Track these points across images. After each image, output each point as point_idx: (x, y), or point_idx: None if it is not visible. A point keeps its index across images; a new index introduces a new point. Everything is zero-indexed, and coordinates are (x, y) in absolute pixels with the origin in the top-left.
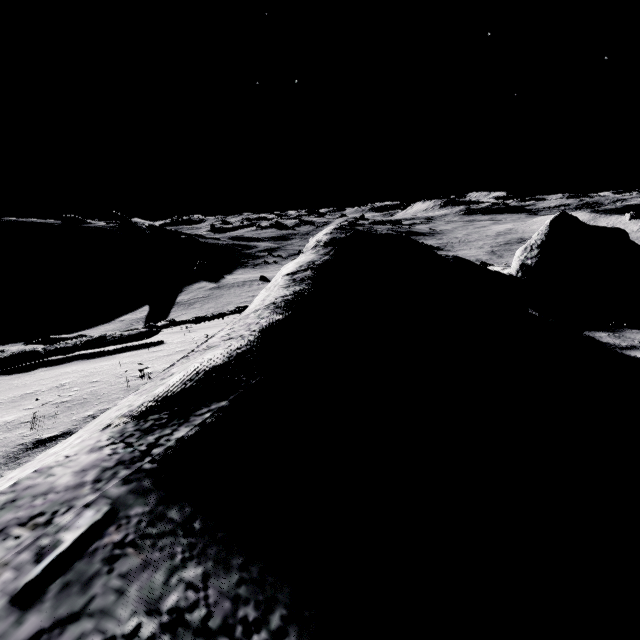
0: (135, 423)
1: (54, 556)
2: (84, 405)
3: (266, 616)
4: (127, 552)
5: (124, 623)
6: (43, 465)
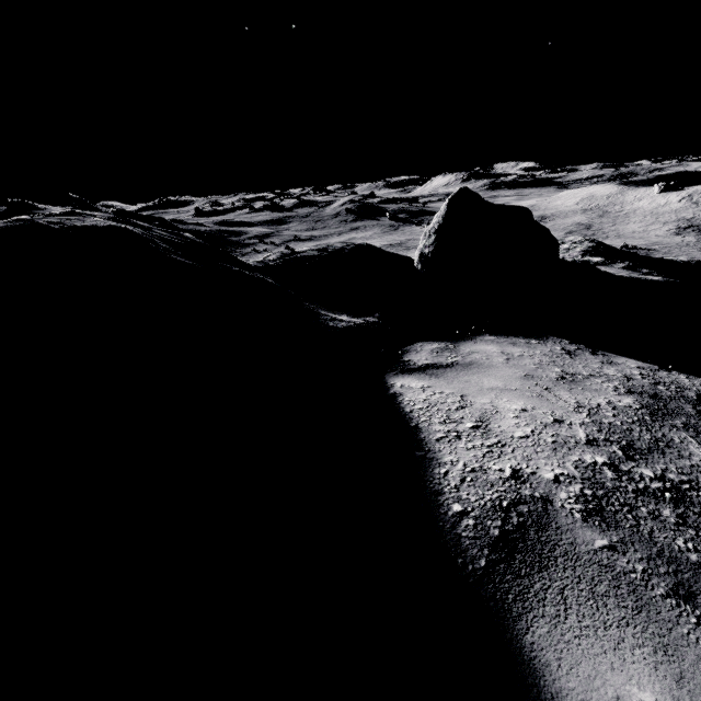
0: None
1: None
2: None
3: None
4: None
5: None
6: None
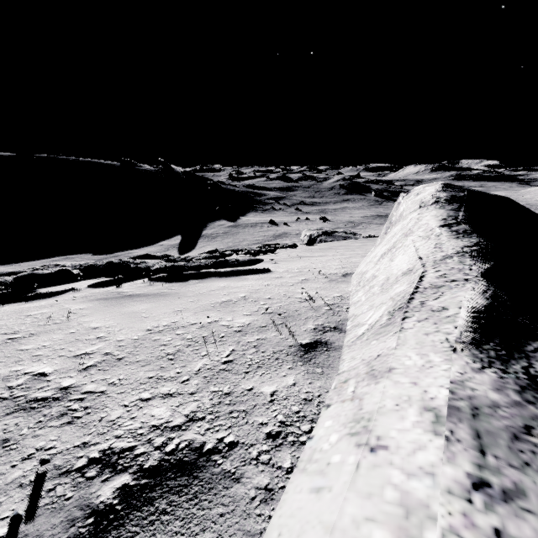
0: (477, 350)
1: None
2: (294, 318)
3: None
4: None
5: None
6: (450, 378)
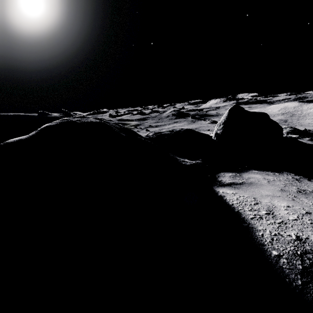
0: None
1: None
2: None
3: None
4: None
5: None
6: None
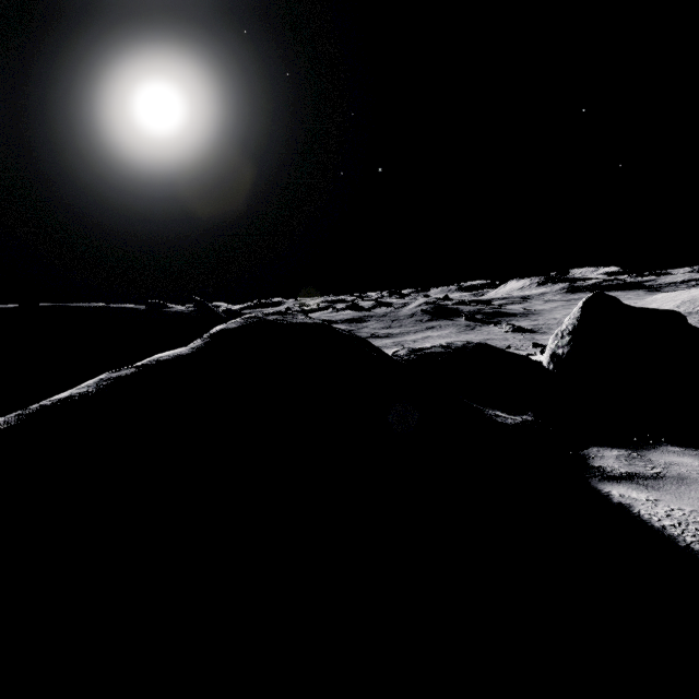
0: None
1: None
2: None
3: None
4: None
5: None
6: None
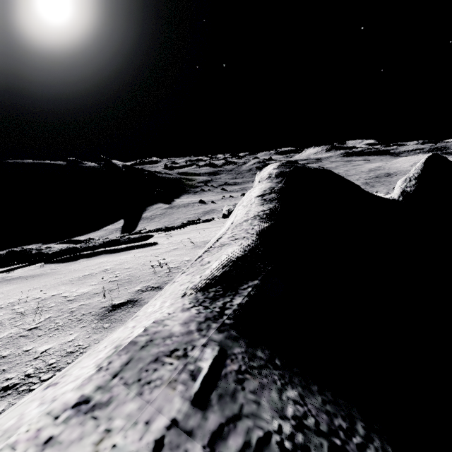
0: (202, 293)
1: (202, 377)
2: (130, 283)
3: (353, 426)
4: (247, 377)
5: (270, 423)
6: (156, 318)
